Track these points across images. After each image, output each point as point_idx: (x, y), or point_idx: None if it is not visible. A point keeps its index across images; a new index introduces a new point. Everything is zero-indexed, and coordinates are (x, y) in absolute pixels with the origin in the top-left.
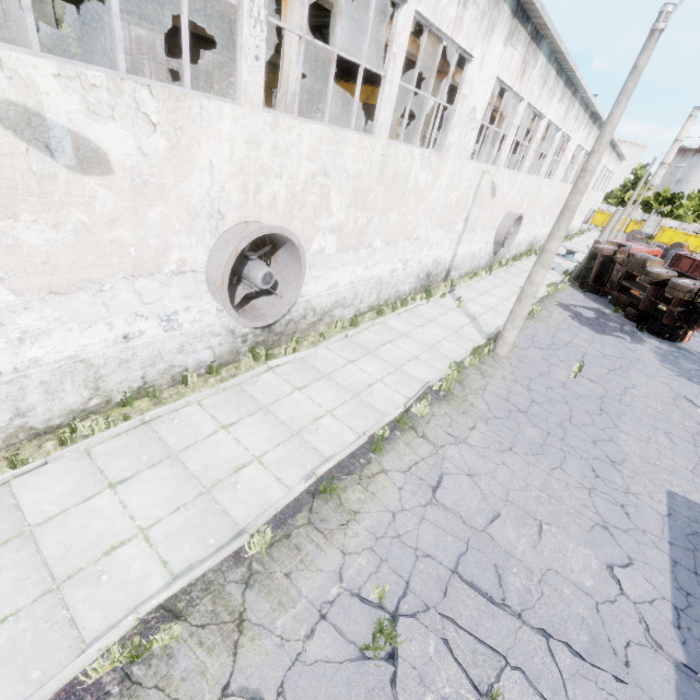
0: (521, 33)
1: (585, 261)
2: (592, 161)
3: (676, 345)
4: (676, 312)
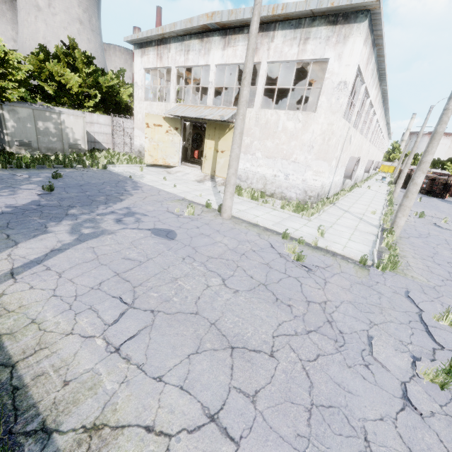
0: (382, 106)
1: (397, 178)
2: (418, 139)
3: (443, 199)
4: (441, 187)
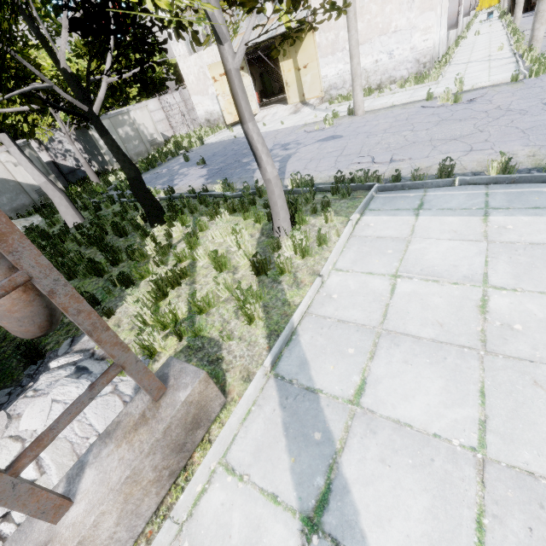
0: None
1: (511, 2)
2: None
3: None
4: None
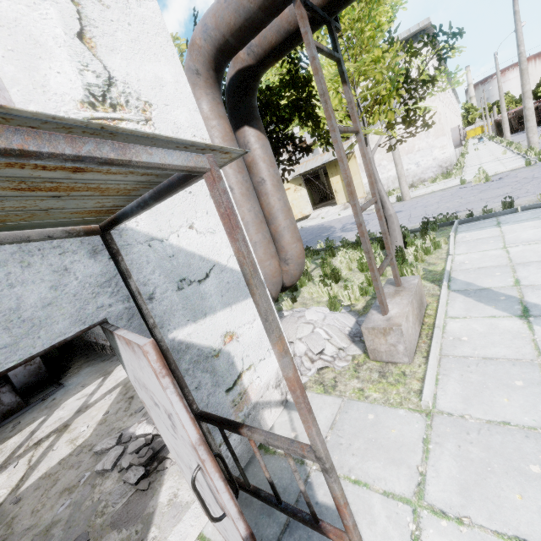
0: None
1: (496, 129)
2: (499, 84)
3: None
4: None
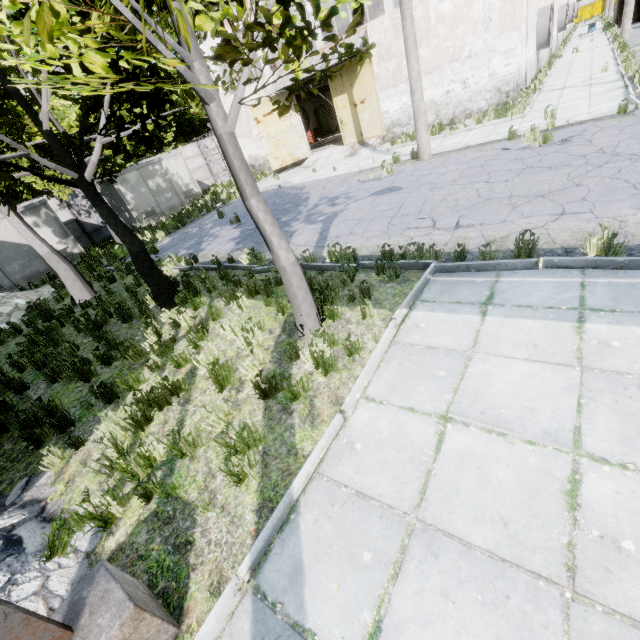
0: None
1: (617, 11)
2: None
3: None
4: None
